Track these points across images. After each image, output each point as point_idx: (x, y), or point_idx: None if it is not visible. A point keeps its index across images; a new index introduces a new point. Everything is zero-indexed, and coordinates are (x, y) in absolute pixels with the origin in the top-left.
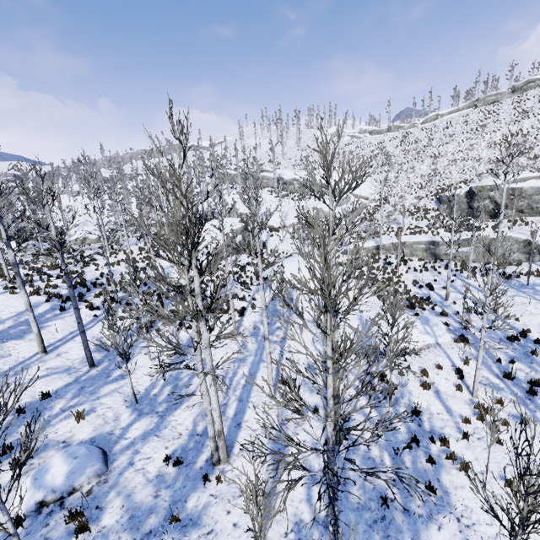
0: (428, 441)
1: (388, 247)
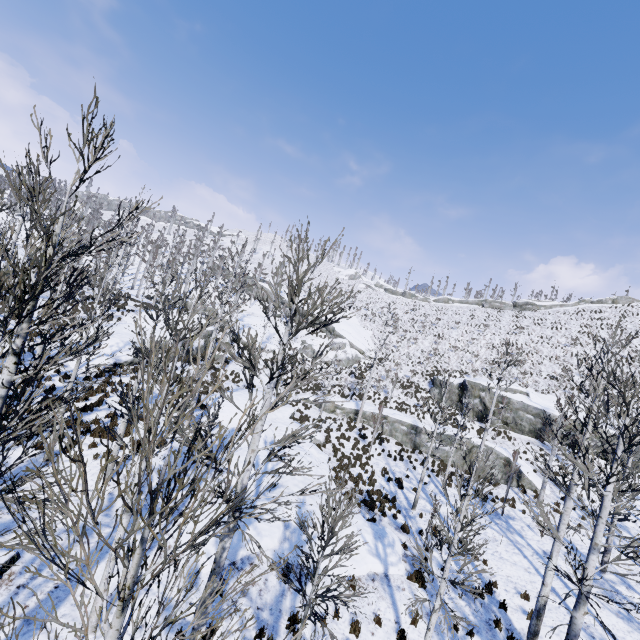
0: None
1: (368, 416)
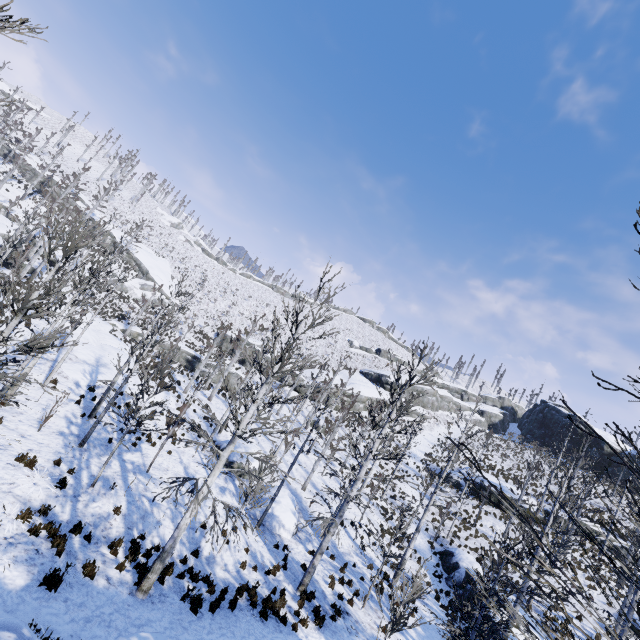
0: (140, 435)
1: (164, 346)
